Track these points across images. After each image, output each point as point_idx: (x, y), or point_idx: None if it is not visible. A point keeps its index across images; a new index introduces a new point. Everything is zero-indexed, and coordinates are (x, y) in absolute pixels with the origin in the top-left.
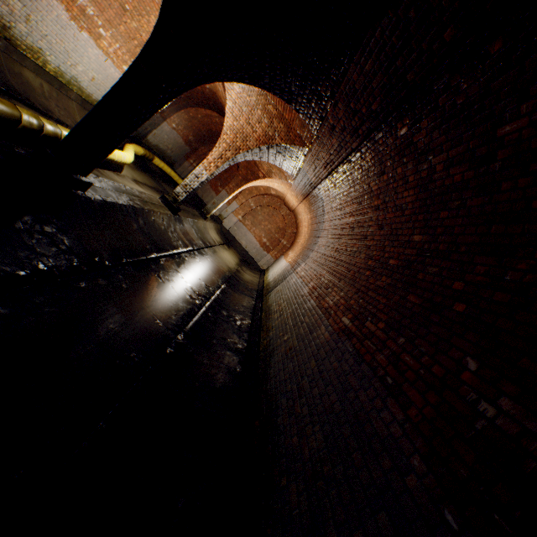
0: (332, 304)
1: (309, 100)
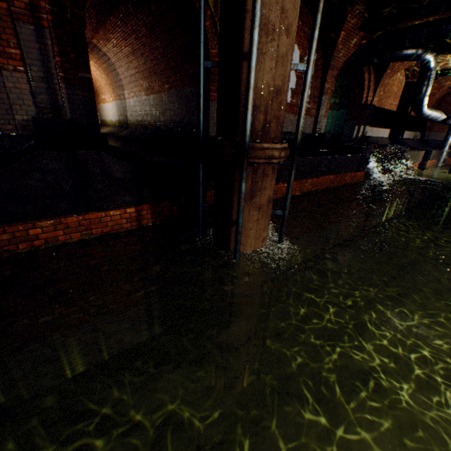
0: (159, 88)
1: None
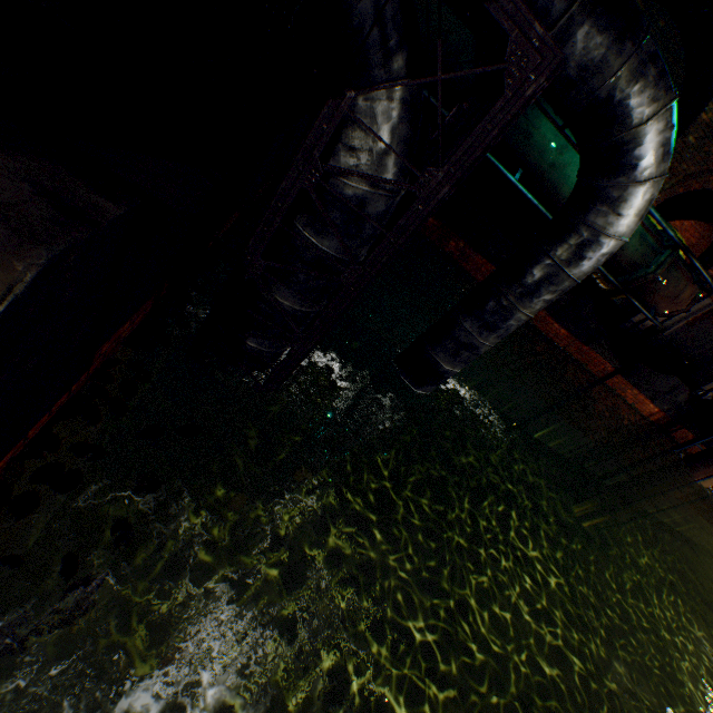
0: None
1: None
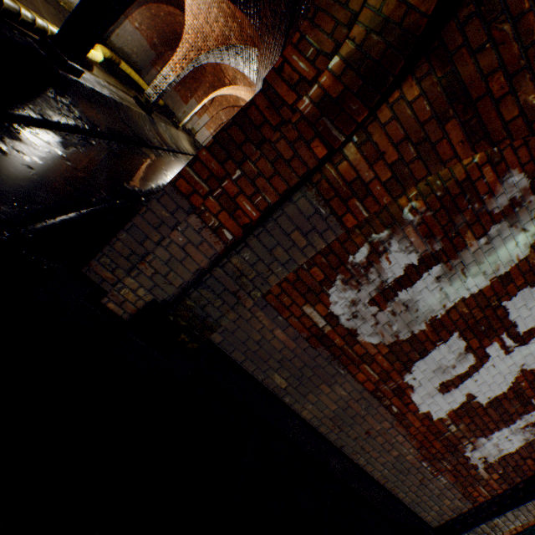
0: None
1: (247, 0)
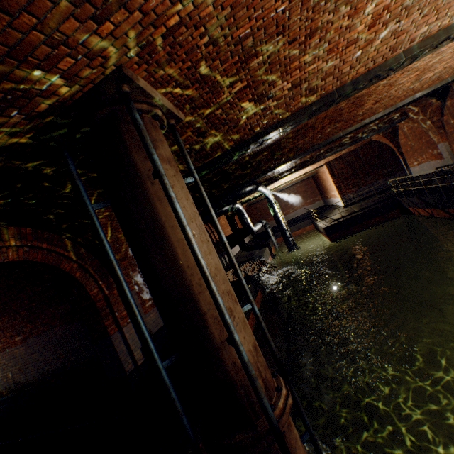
0: (3, 344)
1: None
